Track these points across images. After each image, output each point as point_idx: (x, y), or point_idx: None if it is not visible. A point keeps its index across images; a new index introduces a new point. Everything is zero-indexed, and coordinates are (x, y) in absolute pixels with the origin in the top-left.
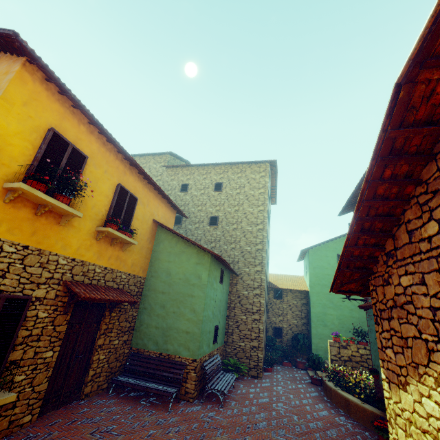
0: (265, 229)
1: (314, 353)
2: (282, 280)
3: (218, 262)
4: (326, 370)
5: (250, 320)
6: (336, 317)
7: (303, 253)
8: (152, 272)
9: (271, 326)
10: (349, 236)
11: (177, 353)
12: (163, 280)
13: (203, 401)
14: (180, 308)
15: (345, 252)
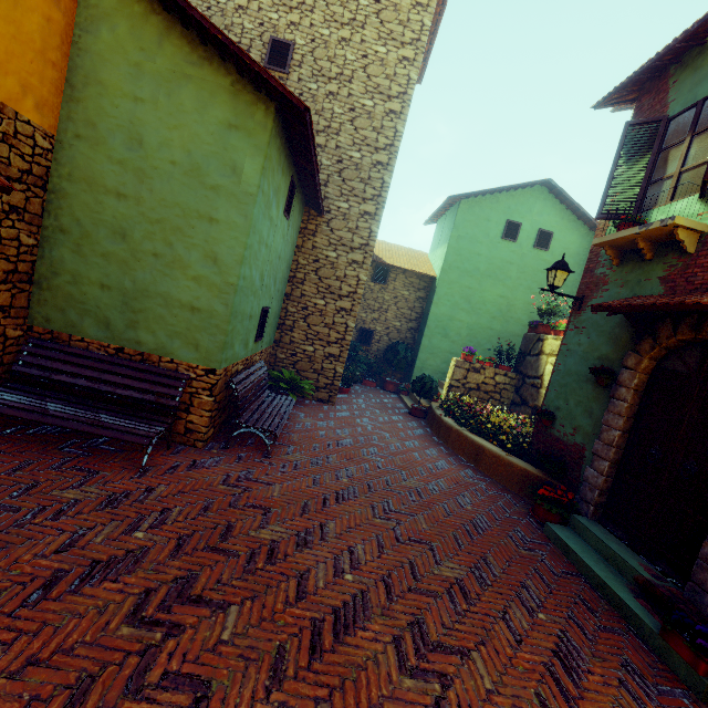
0: (405, 115)
1: (417, 372)
2: (392, 252)
3: (289, 155)
4: (437, 398)
5: (332, 309)
6: (467, 326)
7: (446, 206)
8: (79, 123)
9: (355, 327)
10: None
11: (166, 353)
12: (119, 158)
13: (228, 445)
14: (174, 246)
15: None
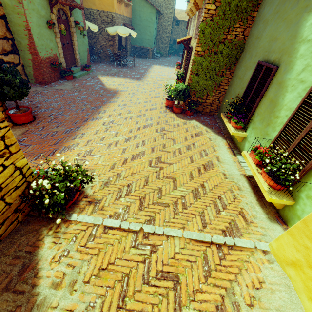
0: None
1: None
2: (181, 14)
3: (156, 10)
4: None
5: (165, 36)
6: None
7: None
8: (134, 16)
9: (172, 40)
10: (188, 19)
11: (146, 46)
12: (138, 20)
13: (153, 59)
14: (145, 31)
15: (188, 22)
